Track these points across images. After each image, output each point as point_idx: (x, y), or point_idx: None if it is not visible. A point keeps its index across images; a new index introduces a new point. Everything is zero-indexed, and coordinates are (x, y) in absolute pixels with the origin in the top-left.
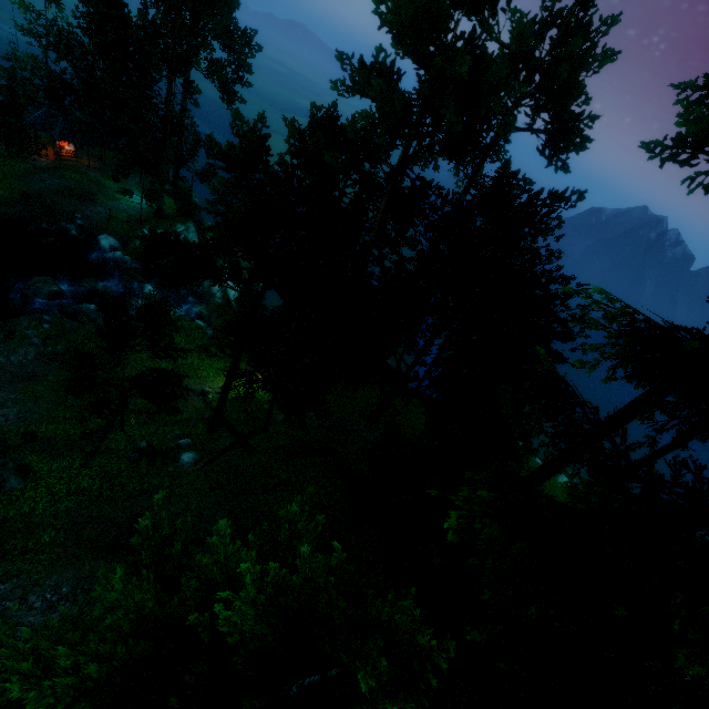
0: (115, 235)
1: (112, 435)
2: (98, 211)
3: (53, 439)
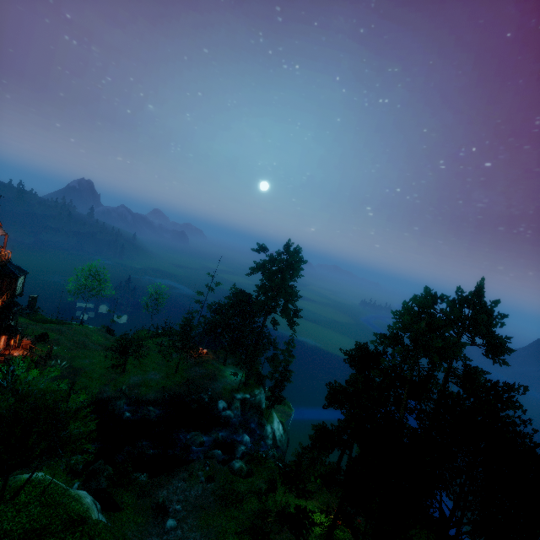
0: (225, 399)
1: None
2: (217, 385)
3: None
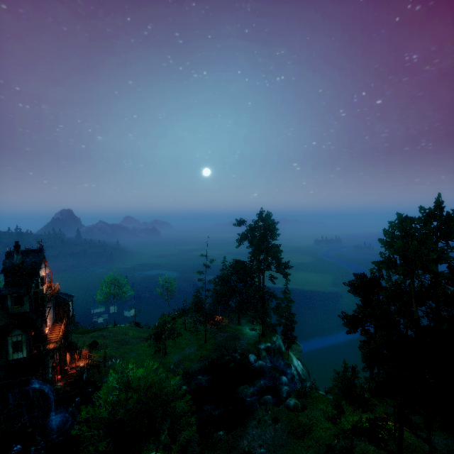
0: (253, 352)
1: None
2: (242, 342)
3: None
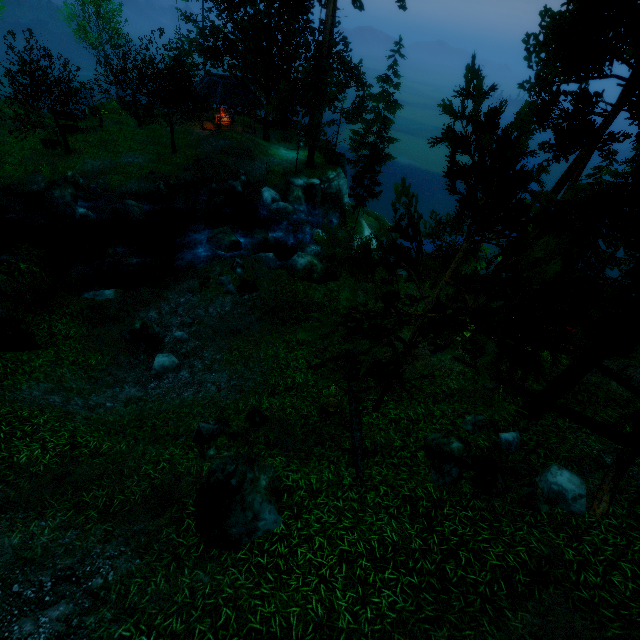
0: (274, 188)
1: (366, 418)
2: (257, 166)
3: (286, 421)
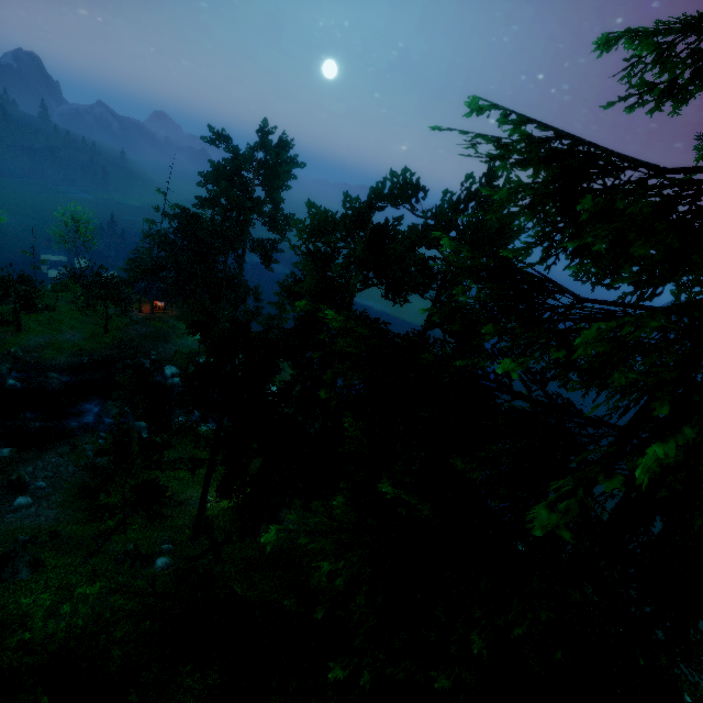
0: (178, 365)
1: (115, 538)
2: (169, 347)
3: (71, 538)
